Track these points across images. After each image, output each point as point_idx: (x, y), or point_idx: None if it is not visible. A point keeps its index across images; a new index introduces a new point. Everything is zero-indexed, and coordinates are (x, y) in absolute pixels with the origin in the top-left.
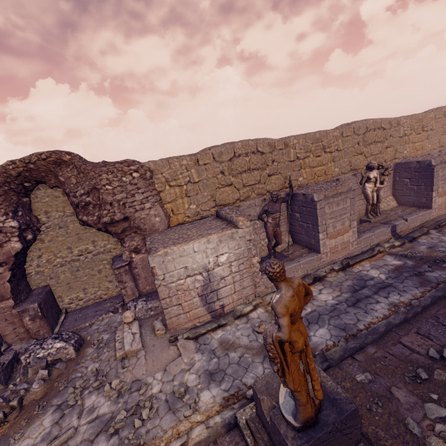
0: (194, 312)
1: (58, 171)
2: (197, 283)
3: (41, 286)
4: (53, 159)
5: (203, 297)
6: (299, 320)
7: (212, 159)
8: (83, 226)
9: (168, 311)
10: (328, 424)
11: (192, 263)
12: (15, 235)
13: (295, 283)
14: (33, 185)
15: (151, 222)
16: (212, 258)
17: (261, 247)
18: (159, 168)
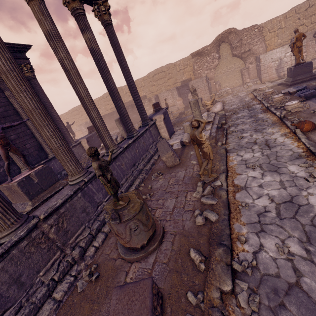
0: (272, 76)
1: (229, 36)
2: (275, 65)
3: (217, 81)
4: (228, 31)
5: (277, 70)
6: (299, 41)
7: (294, 13)
8: (232, 57)
9: (263, 75)
10: (302, 64)
11: (275, 57)
12: (217, 59)
13: (300, 32)
14: (221, 43)
15: (259, 50)
16: (283, 54)
17: (313, 55)
18: (266, 25)
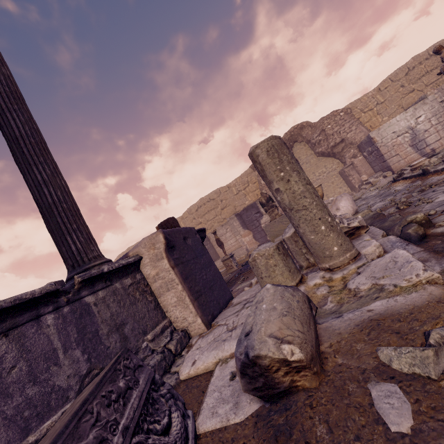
0: (409, 158)
1: (301, 132)
2: (406, 139)
3: None
4: (299, 126)
5: (414, 147)
6: None
7: (390, 82)
8: (317, 159)
9: (391, 161)
10: None
11: (398, 129)
12: None
13: None
14: (292, 144)
15: (358, 137)
16: (412, 121)
17: None
18: (354, 105)
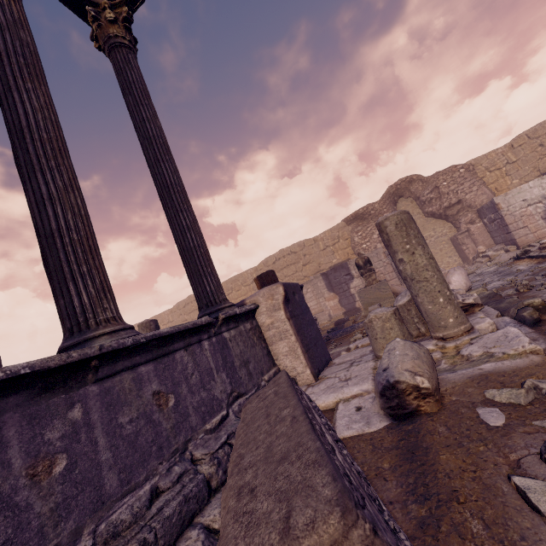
0: (540, 232)
1: (409, 187)
2: (538, 210)
3: None
4: (408, 180)
5: None
6: None
7: (527, 138)
8: (425, 220)
9: (516, 233)
10: None
11: (530, 196)
12: None
13: None
14: (397, 199)
15: (479, 200)
16: None
17: None
18: (478, 162)
